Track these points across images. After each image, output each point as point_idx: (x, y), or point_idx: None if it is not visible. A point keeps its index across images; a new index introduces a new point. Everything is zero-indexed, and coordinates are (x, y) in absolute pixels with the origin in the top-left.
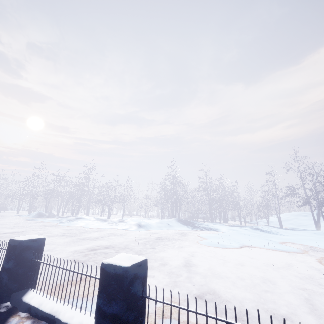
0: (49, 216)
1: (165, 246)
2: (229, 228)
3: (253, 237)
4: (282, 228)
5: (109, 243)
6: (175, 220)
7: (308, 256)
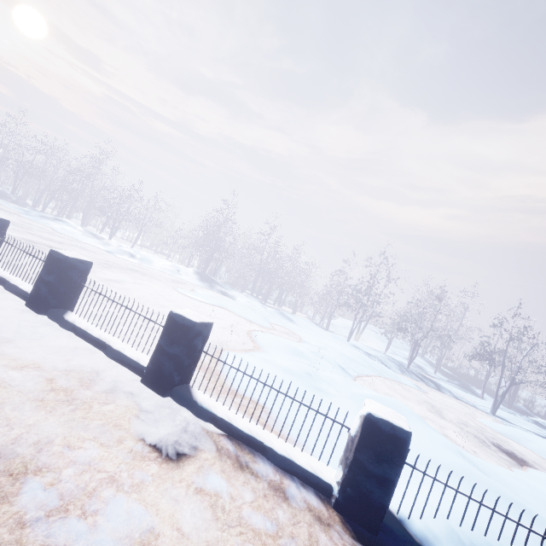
0: (18, 202)
1: (127, 274)
2: (250, 301)
3: (254, 311)
4: (327, 329)
5: (61, 248)
6: (193, 271)
7: (261, 329)
